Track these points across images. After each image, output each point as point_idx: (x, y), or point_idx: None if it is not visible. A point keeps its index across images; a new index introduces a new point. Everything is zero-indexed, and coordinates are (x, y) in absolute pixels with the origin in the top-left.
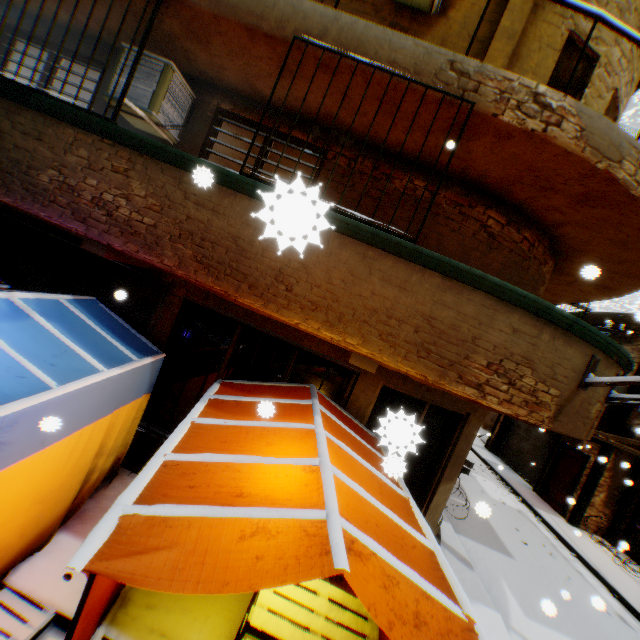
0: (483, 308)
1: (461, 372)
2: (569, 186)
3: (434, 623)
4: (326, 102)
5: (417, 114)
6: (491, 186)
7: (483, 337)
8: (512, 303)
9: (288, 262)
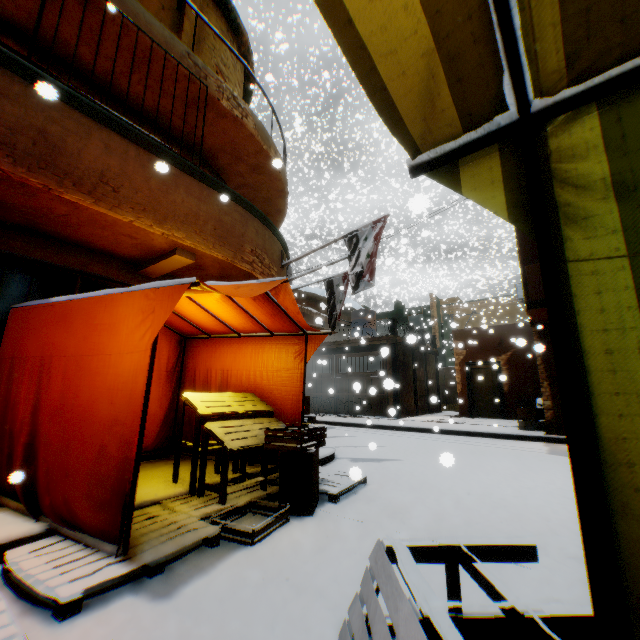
0: (242, 216)
1: (242, 255)
2: (250, 158)
3: (302, 325)
4: (68, 31)
5: (165, 79)
6: (205, 151)
7: (246, 234)
8: (254, 214)
9: (109, 166)
